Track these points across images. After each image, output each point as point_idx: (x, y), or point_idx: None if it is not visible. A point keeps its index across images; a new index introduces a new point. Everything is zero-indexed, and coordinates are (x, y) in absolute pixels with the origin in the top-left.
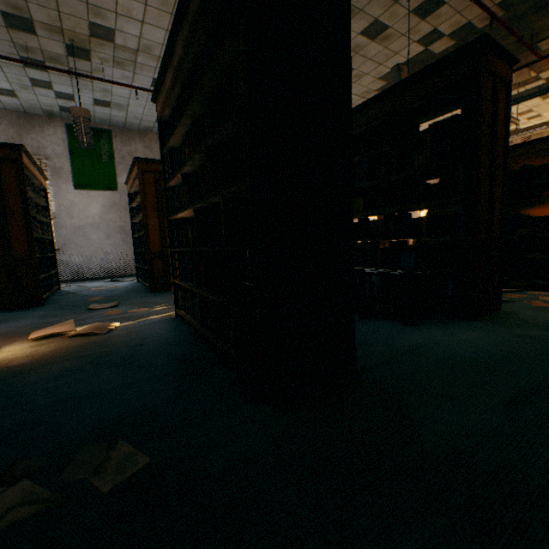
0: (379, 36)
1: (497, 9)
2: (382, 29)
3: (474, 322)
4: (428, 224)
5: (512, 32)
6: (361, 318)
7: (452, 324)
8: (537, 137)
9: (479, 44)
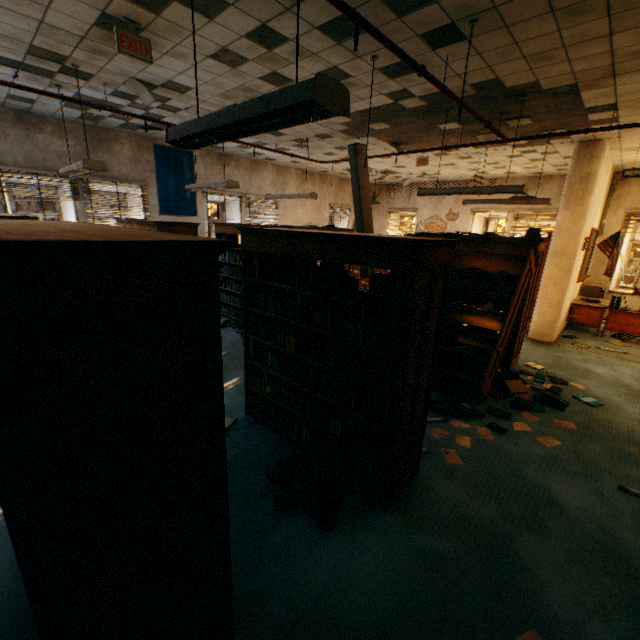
0: (340, 81)
1: (471, 88)
2: (343, 75)
3: (386, 516)
4: (357, 400)
5: (481, 119)
6: (277, 509)
7: (365, 523)
8: (501, 182)
9: (418, 246)
